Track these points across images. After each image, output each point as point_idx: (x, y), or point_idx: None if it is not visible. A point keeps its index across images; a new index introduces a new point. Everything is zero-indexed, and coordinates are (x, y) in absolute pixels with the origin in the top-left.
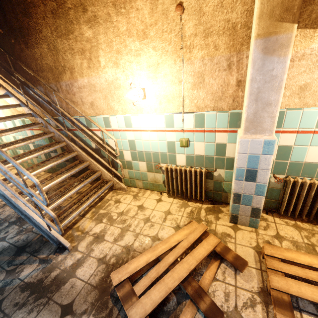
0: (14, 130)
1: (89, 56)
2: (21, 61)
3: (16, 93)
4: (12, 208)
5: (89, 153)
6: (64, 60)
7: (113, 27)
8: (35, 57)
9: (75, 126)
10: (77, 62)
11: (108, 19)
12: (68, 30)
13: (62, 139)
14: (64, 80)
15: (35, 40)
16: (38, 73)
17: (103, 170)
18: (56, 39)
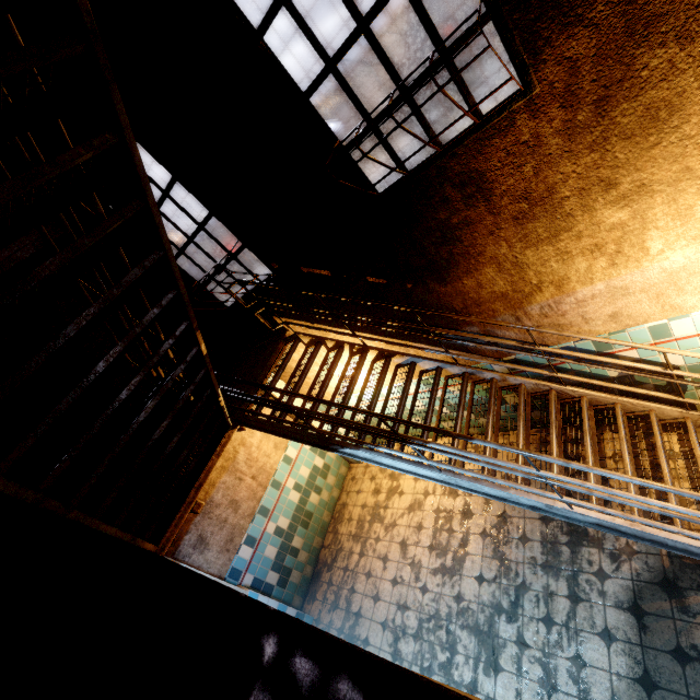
0: (491, 417)
1: (615, 250)
2: (425, 306)
3: (409, 349)
4: (620, 536)
5: (598, 387)
6: (540, 275)
7: (698, 184)
8: (461, 292)
9: (583, 362)
10: (578, 267)
11: (683, 177)
12: (556, 229)
13: (544, 388)
14: (536, 302)
15: (465, 270)
16: (468, 310)
17: (660, 407)
18: (521, 251)
